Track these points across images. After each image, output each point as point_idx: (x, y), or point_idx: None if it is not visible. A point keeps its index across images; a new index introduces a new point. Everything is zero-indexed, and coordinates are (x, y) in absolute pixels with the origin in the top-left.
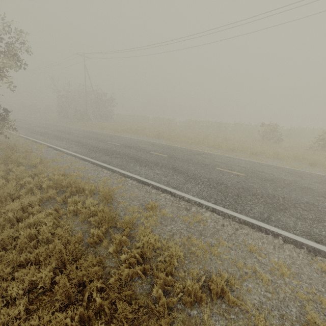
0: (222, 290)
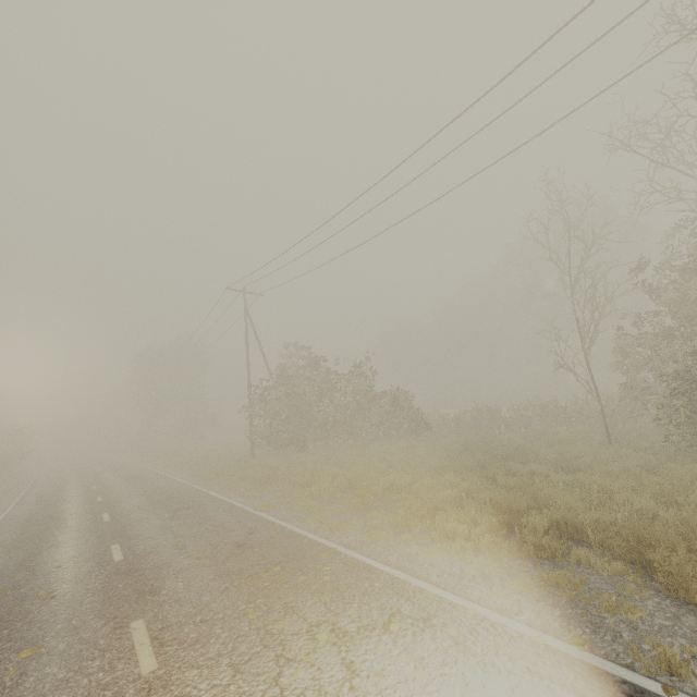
0: None
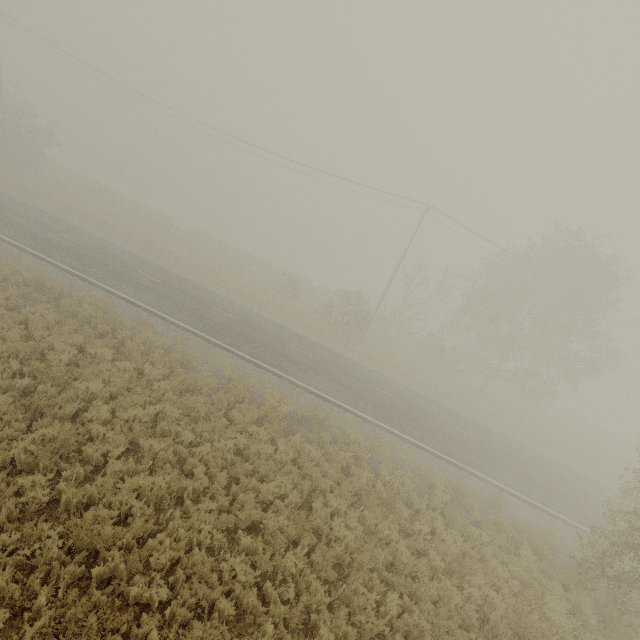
0: (190, 362)
